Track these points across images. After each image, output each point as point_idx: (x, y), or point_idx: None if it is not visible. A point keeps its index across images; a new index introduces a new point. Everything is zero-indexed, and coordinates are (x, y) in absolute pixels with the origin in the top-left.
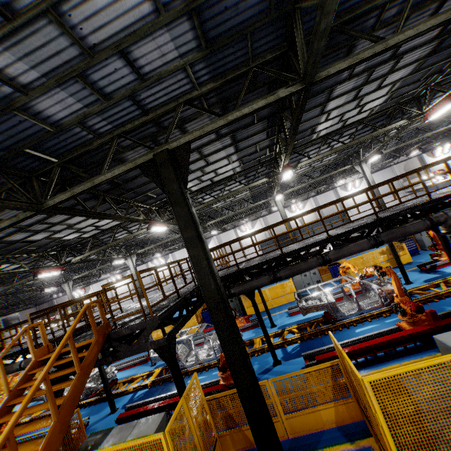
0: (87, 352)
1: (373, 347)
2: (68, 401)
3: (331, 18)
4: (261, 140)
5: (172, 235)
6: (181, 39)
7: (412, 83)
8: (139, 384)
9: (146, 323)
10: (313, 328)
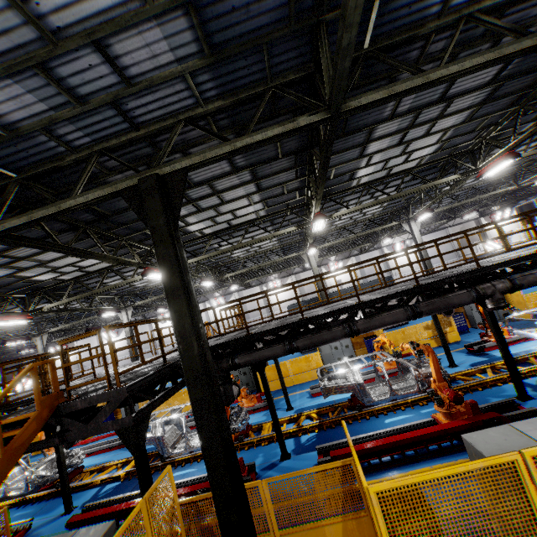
0: (21, 430)
1: (400, 443)
2: None
3: (355, 33)
4: (288, 180)
5: None
6: (177, 38)
7: (466, 133)
8: (109, 475)
9: (109, 395)
10: (336, 415)
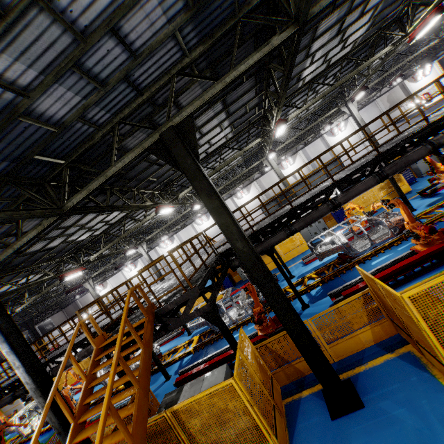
0: (144, 330)
1: (393, 273)
2: (142, 372)
3: None
4: (250, 99)
5: (173, 216)
6: (168, 2)
7: (394, 3)
8: (183, 352)
9: (187, 295)
10: (331, 270)
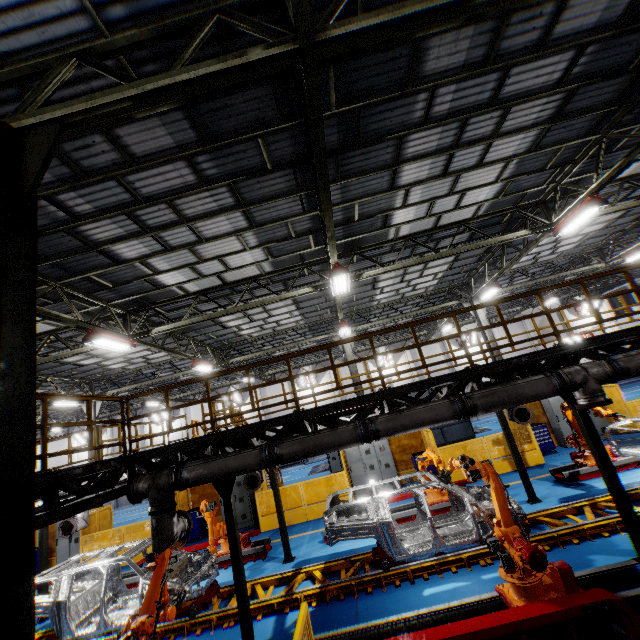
0: None
1: None
2: None
3: None
4: (293, 215)
5: None
6: None
7: (534, 171)
8: None
9: None
10: (350, 575)
